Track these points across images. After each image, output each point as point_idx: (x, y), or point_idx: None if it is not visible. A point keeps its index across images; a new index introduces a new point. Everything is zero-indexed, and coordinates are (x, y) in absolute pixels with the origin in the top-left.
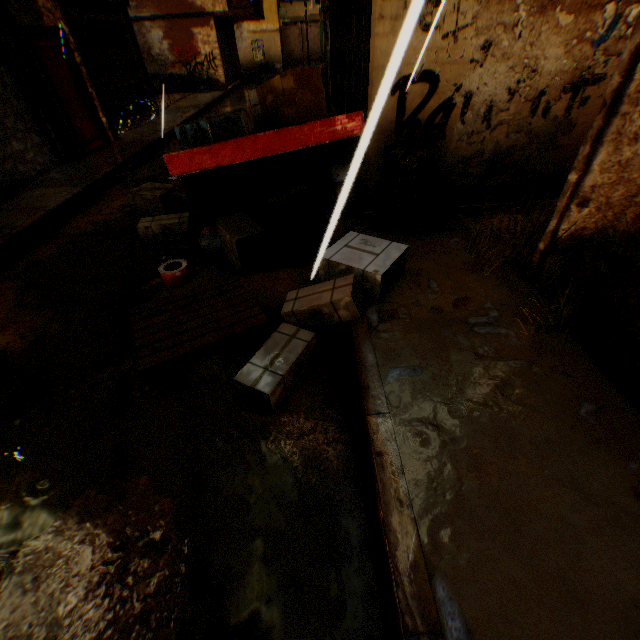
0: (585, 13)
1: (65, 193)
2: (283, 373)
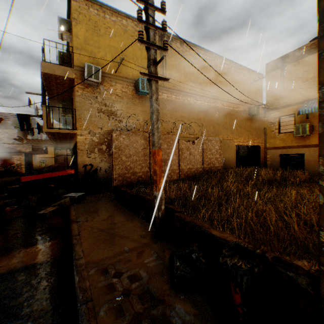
0: None
1: None
2: (51, 210)
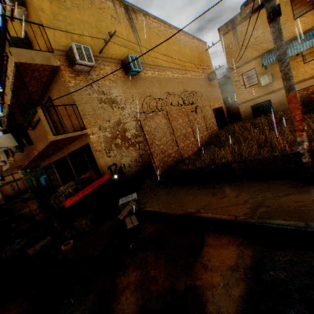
0: (134, 146)
1: None
2: (137, 220)
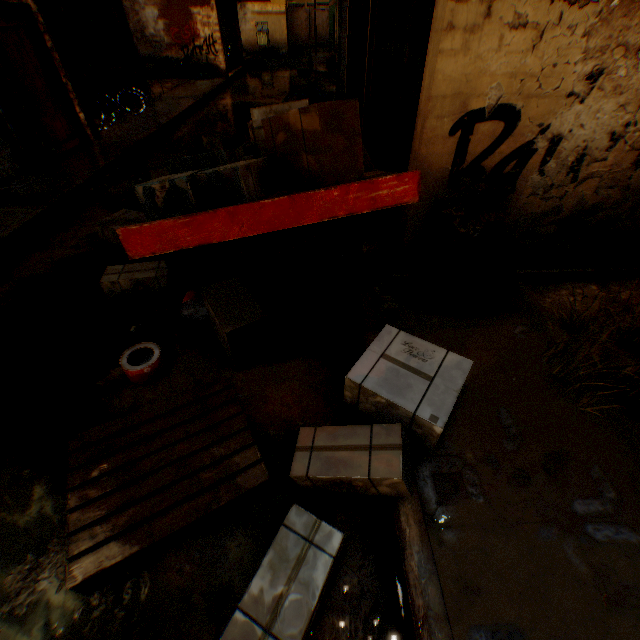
0: None
1: (21, 215)
2: None
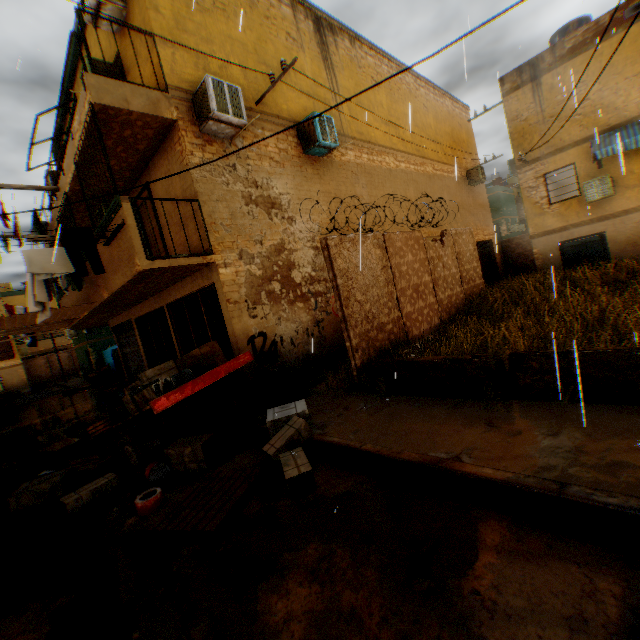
0: (306, 301)
1: None
2: (308, 462)
